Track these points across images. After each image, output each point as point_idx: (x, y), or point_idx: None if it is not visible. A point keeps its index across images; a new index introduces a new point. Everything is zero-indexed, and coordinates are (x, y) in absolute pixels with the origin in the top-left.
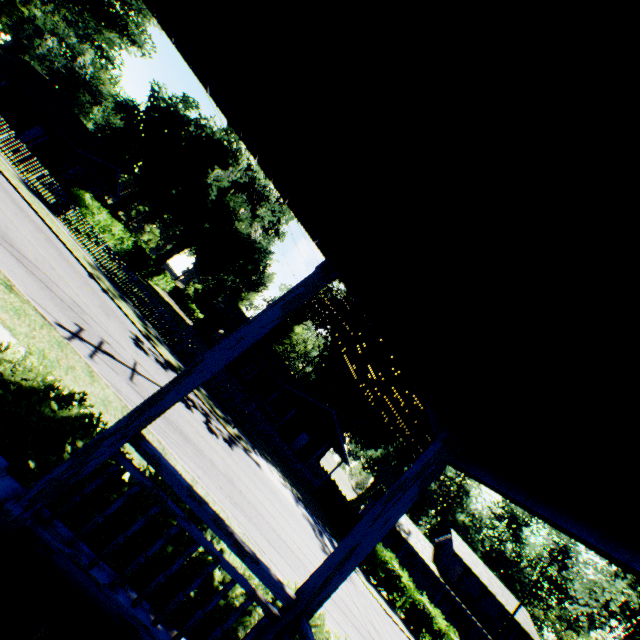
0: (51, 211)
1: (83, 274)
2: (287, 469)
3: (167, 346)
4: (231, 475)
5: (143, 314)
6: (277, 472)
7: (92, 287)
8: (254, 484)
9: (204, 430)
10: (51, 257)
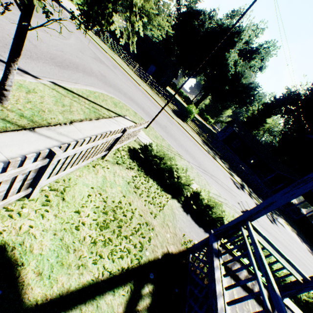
0: (181, 120)
1: (208, 156)
2: (280, 212)
3: (231, 170)
4: (291, 250)
5: (219, 156)
6: (284, 221)
7: (213, 162)
8: (294, 246)
9: (271, 224)
10: (207, 161)
